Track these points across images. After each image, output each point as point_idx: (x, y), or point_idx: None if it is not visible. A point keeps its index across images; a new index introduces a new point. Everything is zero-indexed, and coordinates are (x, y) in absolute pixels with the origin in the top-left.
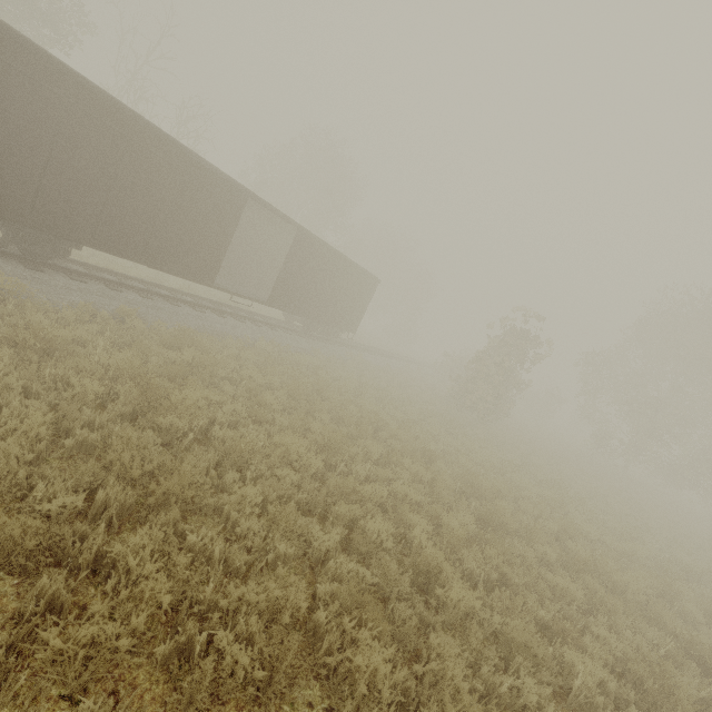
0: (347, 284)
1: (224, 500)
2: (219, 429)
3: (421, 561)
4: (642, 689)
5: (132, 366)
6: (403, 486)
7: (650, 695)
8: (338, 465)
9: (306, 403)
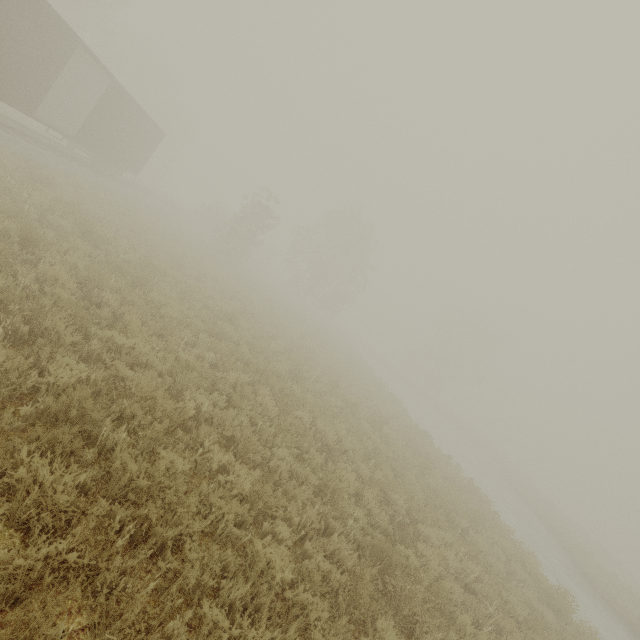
0: (140, 133)
1: (153, 287)
2: (123, 254)
3: (229, 315)
4: (289, 352)
5: (59, 206)
6: (214, 291)
7: (291, 353)
8: (182, 279)
9: (145, 241)
